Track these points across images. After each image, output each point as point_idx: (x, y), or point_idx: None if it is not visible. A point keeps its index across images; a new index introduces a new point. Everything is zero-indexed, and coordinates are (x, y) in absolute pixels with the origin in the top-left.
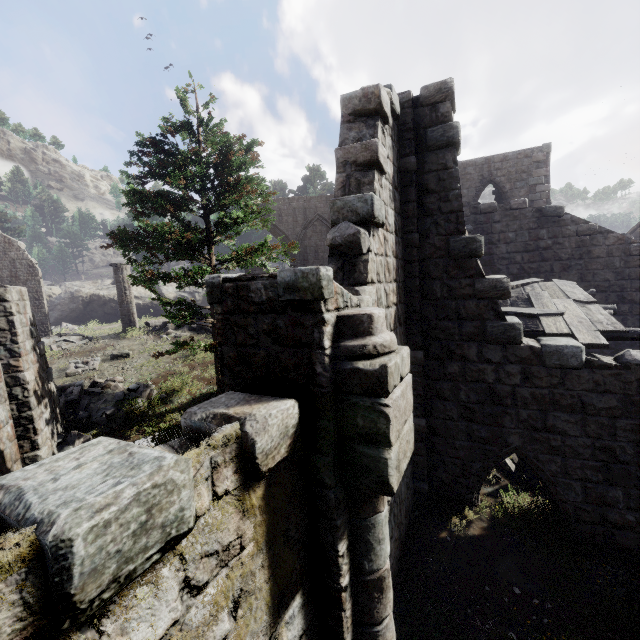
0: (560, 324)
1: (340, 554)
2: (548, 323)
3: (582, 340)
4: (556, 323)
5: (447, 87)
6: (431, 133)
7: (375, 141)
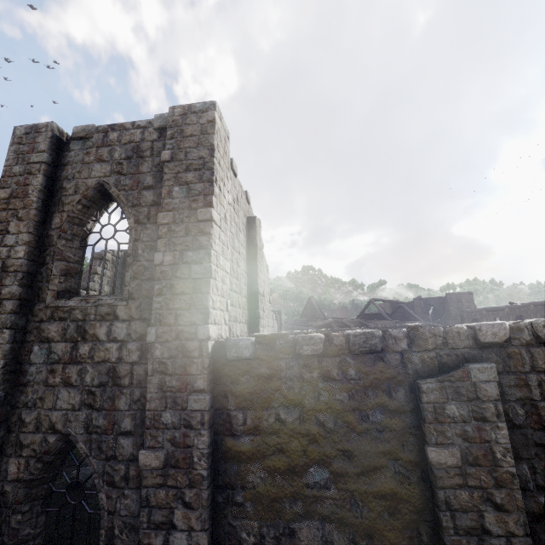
0: None
1: None
2: None
3: None
4: None
5: None
6: None
7: (96, 267)
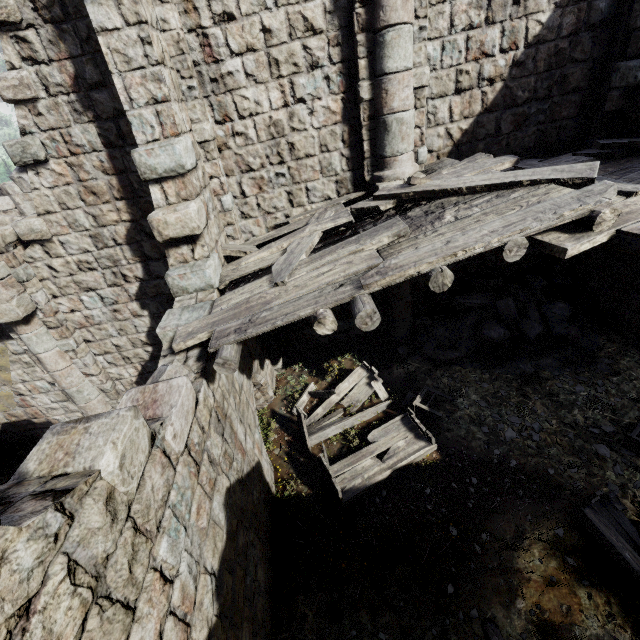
0: (240, 297)
1: (13, 337)
2: (244, 289)
3: (183, 327)
4: (244, 293)
5: None
6: None
7: None
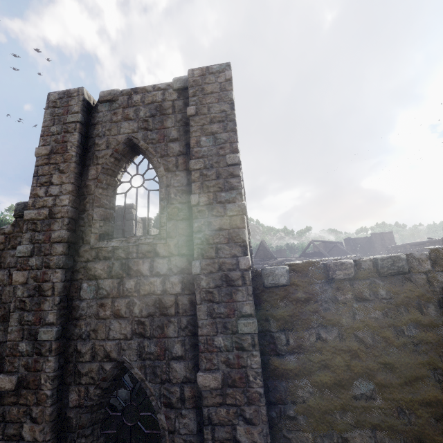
0: None
1: None
2: None
3: None
4: None
5: (132, 205)
6: (127, 216)
7: None
